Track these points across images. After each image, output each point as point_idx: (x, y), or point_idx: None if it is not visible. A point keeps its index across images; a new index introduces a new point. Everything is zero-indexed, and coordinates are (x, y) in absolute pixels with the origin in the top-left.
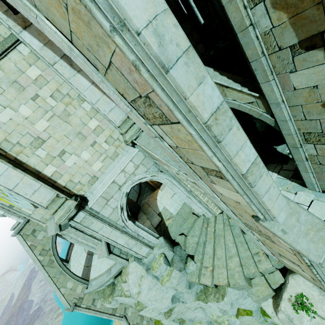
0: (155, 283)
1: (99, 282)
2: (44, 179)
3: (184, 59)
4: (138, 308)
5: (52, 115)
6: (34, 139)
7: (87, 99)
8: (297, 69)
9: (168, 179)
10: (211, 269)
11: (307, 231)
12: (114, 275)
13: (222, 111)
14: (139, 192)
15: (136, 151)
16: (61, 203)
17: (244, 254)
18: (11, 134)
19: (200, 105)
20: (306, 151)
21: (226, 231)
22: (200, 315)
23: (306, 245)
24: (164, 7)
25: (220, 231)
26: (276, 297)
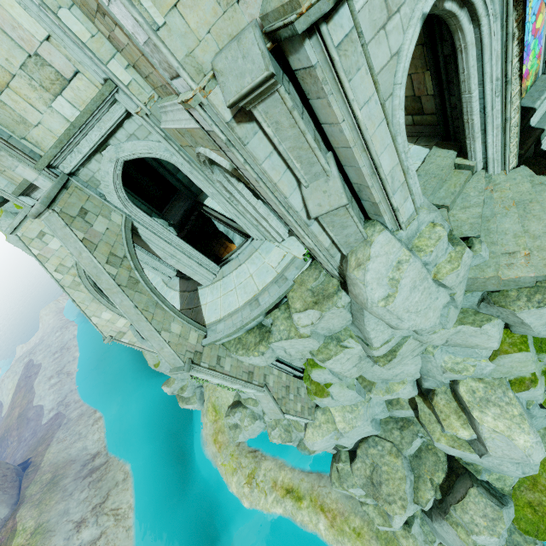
0: (423, 277)
1: (235, 323)
2: None
3: None
4: (320, 357)
5: None
6: None
7: None
8: None
9: (490, 21)
10: (527, 254)
11: None
12: (270, 306)
13: None
14: None
15: None
16: None
17: None
18: None
19: None
20: None
21: (538, 193)
22: (412, 368)
23: None
24: None
25: (524, 195)
26: None
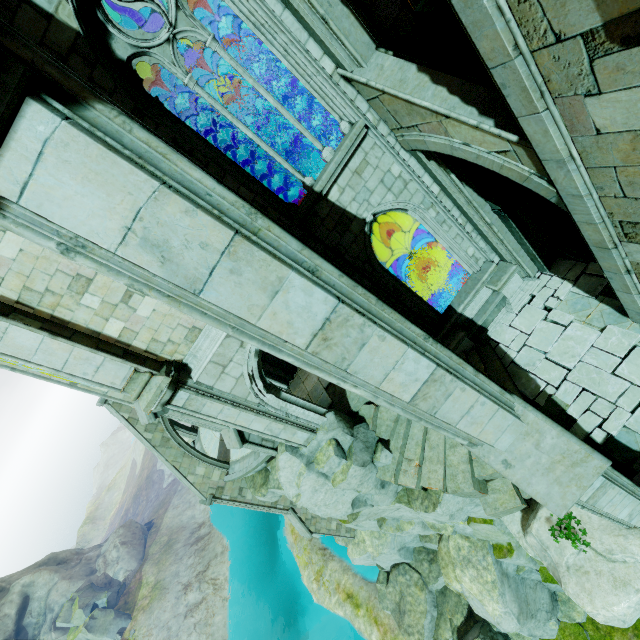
0: (322, 483)
1: (244, 467)
2: (109, 344)
3: (227, 264)
4: None
5: None
6: (72, 280)
7: None
8: (602, 88)
9: None
10: (417, 465)
11: (552, 465)
12: (264, 460)
13: (337, 322)
14: None
15: None
16: (145, 382)
17: None
18: (32, 276)
19: (283, 330)
20: (627, 255)
21: None
22: (409, 514)
23: (545, 487)
24: (151, 187)
25: None
26: (529, 511)
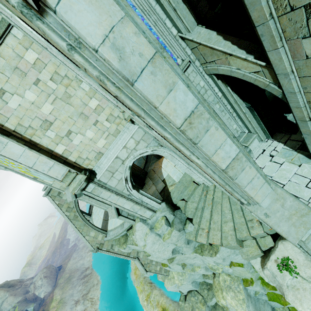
0: (157, 239)
1: (115, 233)
2: (57, 157)
3: (150, 68)
4: (146, 254)
5: (54, 98)
6: (42, 122)
7: (84, 80)
8: None
9: (168, 152)
10: (207, 231)
11: (290, 216)
12: (126, 229)
13: (197, 114)
14: (146, 159)
15: (136, 127)
16: (73, 177)
17: (238, 220)
18: (23, 118)
19: (171, 113)
20: None
21: (224, 199)
22: (199, 262)
23: (287, 228)
24: (120, 15)
25: (218, 198)
26: (264, 257)
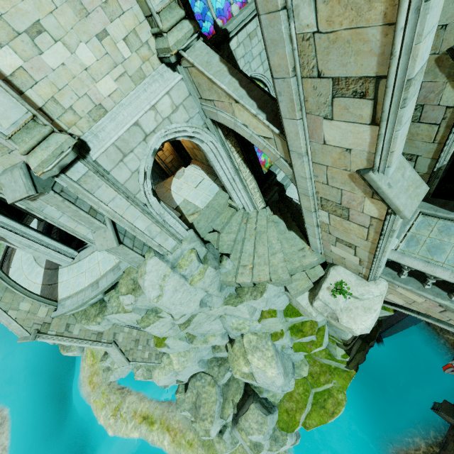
0: (182, 284)
1: (79, 300)
2: None
3: None
4: (142, 325)
5: None
6: None
7: None
8: None
9: (214, 143)
10: (251, 267)
11: (408, 187)
12: (105, 289)
13: None
14: None
15: (178, 77)
16: (43, 135)
17: (288, 250)
18: None
19: None
20: None
21: (269, 227)
22: (217, 326)
23: (405, 200)
24: None
25: (262, 227)
26: (313, 290)
